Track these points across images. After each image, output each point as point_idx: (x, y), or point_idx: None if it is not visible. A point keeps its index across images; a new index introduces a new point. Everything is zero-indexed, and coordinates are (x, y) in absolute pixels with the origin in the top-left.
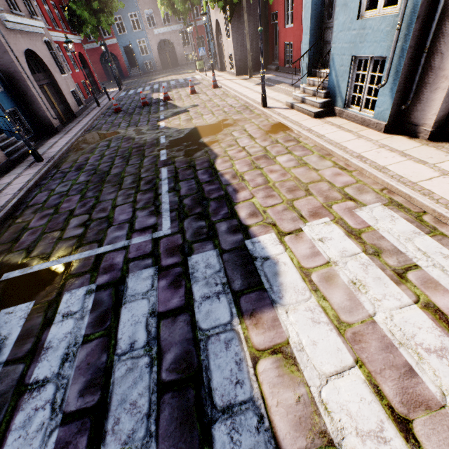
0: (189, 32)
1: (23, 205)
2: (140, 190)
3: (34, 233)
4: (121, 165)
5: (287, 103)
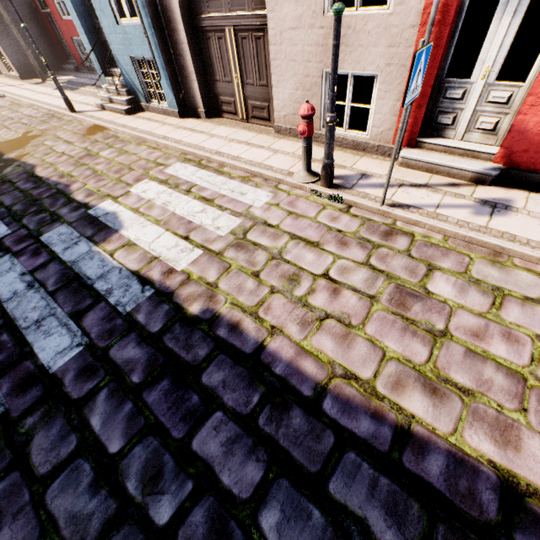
0: None
1: None
2: None
3: None
4: None
5: (98, 105)
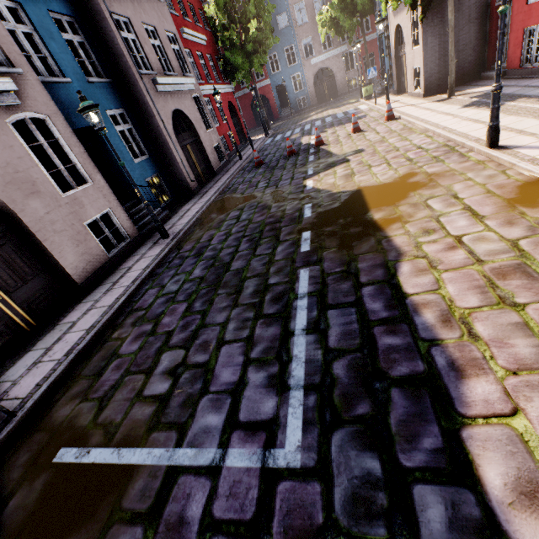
0: (355, 52)
1: (129, 307)
2: (262, 314)
3: (118, 368)
4: (246, 255)
5: None
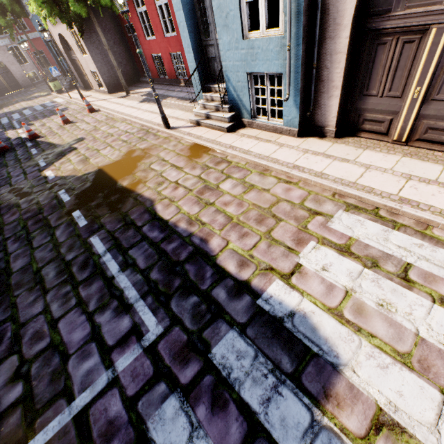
0: (25, 49)
1: None
2: (79, 282)
3: None
4: (23, 252)
5: (192, 121)
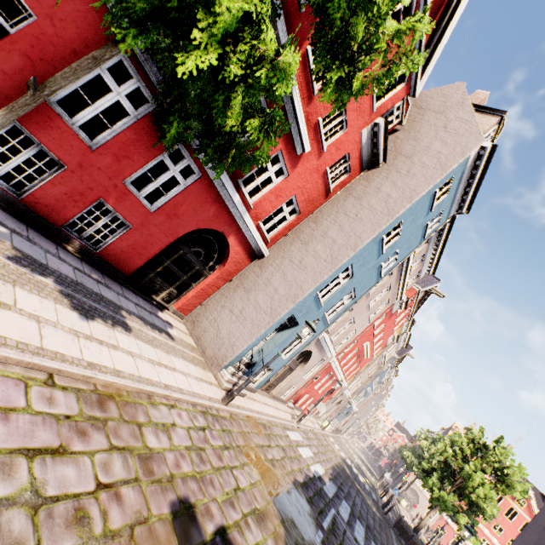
0: None
1: None
2: (340, 539)
3: None
4: None
5: (227, 388)
